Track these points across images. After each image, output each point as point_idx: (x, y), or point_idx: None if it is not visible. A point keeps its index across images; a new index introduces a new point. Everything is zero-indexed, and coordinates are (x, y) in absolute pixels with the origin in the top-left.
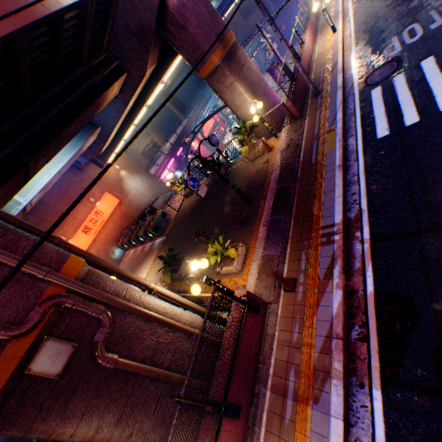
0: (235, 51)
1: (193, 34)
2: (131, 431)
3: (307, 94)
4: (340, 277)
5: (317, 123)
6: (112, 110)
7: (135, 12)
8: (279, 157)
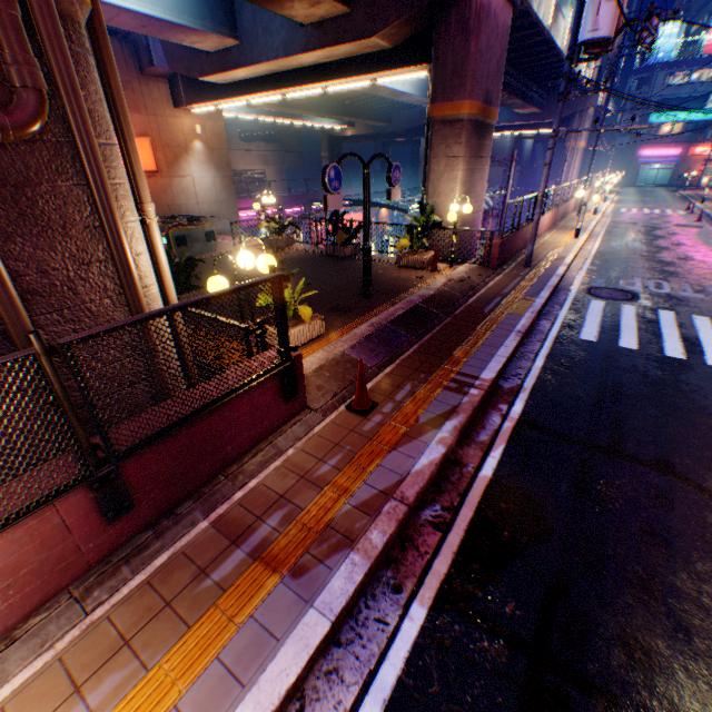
0: (486, 134)
1: (471, 54)
2: None
3: (514, 259)
4: (452, 434)
5: (512, 286)
6: (280, 37)
7: None
8: (443, 282)
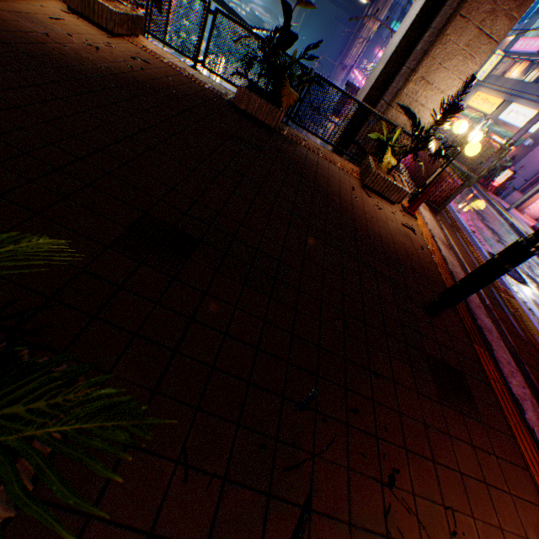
0: None
1: None
2: None
3: None
4: None
5: (472, 255)
6: None
7: None
8: (450, 254)
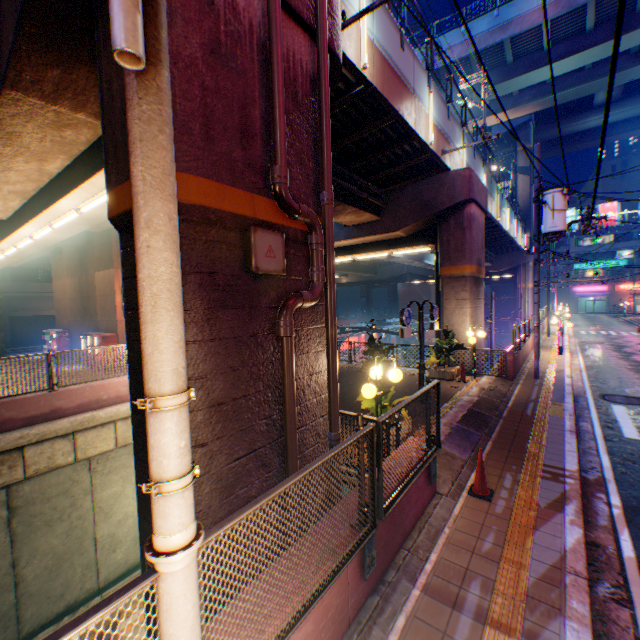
0: (480, 283)
1: (466, 239)
2: (206, 440)
3: (521, 372)
4: (577, 516)
5: (535, 393)
6: None
7: (437, 191)
8: (477, 390)
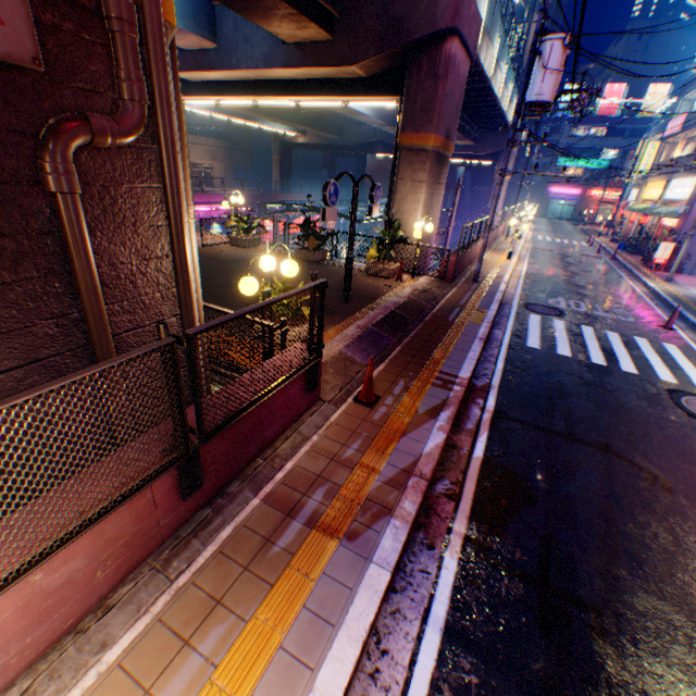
0: (445, 164)
1: (439, 95)
2: None
3: (463, 275)
4: (448, 422)
5: (466, 298)
6: (261, 49)
7: (414, 5)
8: (410, 291)
